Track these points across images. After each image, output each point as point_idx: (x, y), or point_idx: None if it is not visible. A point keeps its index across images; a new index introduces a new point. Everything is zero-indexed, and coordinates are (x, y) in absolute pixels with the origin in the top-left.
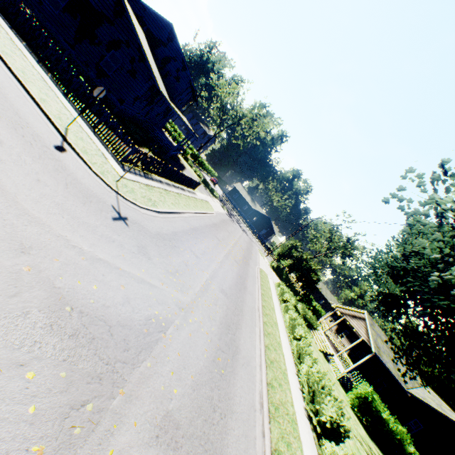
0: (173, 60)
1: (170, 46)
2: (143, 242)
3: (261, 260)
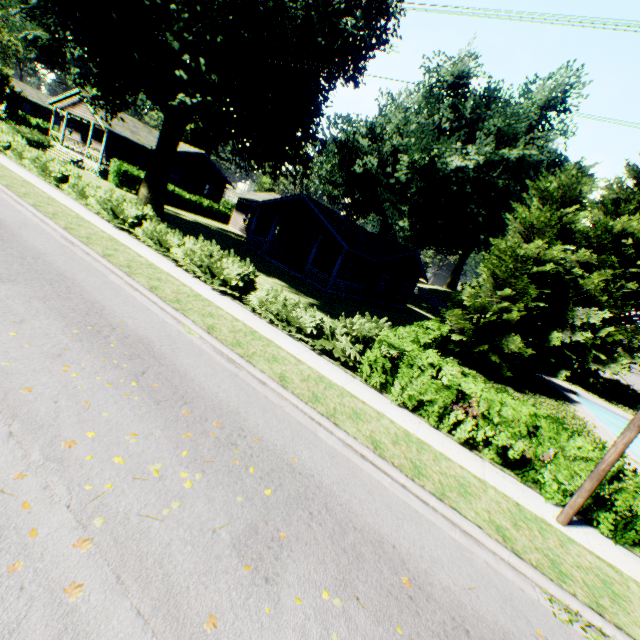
0: None
1: None
2: None
3: None
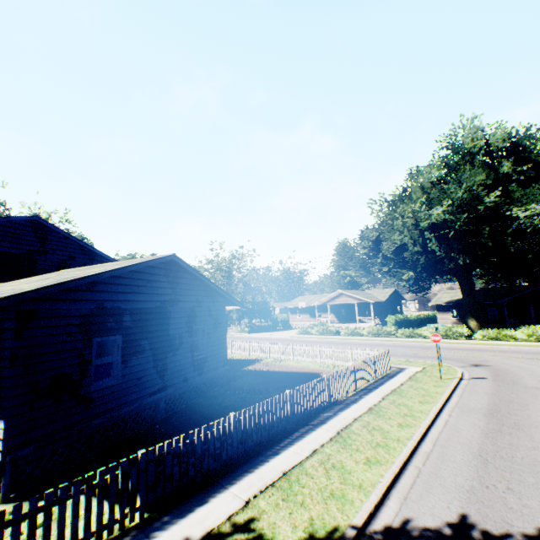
0: (71, 261)
1: (50, 247)
2: (476, 361)
3: (259, 336)
